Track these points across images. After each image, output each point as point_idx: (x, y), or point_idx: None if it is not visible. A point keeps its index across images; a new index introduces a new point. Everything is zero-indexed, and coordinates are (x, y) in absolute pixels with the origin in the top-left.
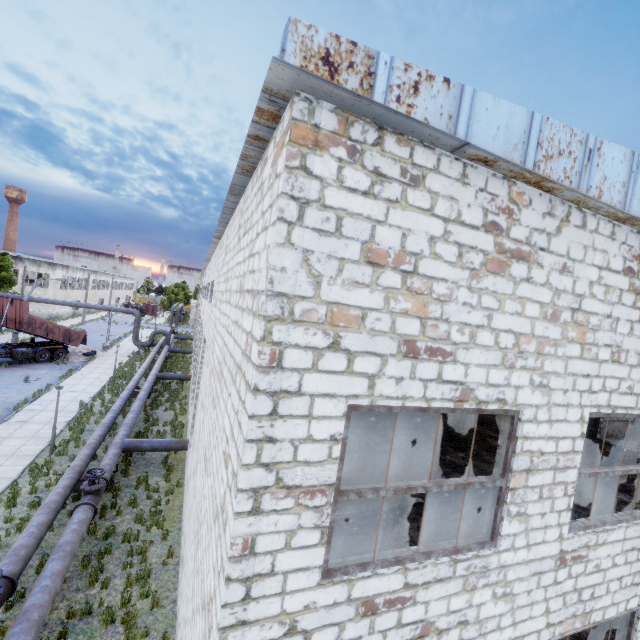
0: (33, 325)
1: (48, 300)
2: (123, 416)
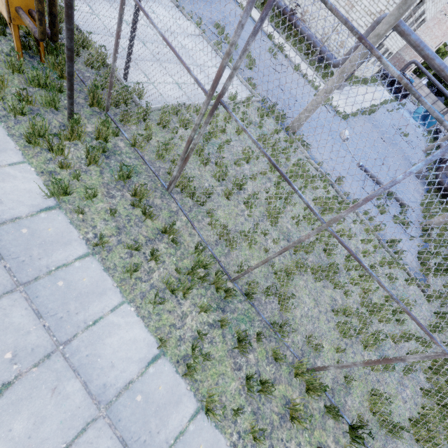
0: None
1: None
2: None
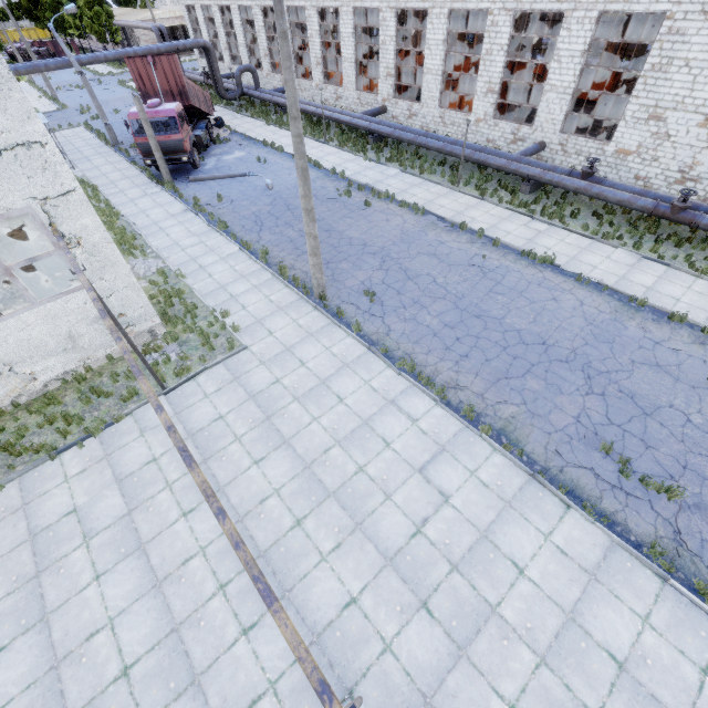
0: (190, 94)
1: (98, 56)
2: (421, 155)
